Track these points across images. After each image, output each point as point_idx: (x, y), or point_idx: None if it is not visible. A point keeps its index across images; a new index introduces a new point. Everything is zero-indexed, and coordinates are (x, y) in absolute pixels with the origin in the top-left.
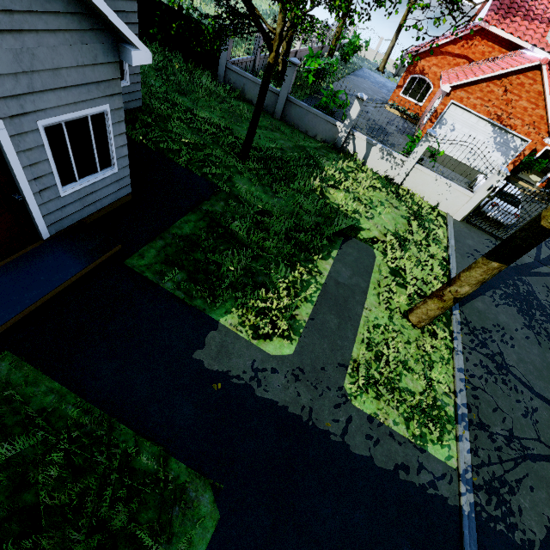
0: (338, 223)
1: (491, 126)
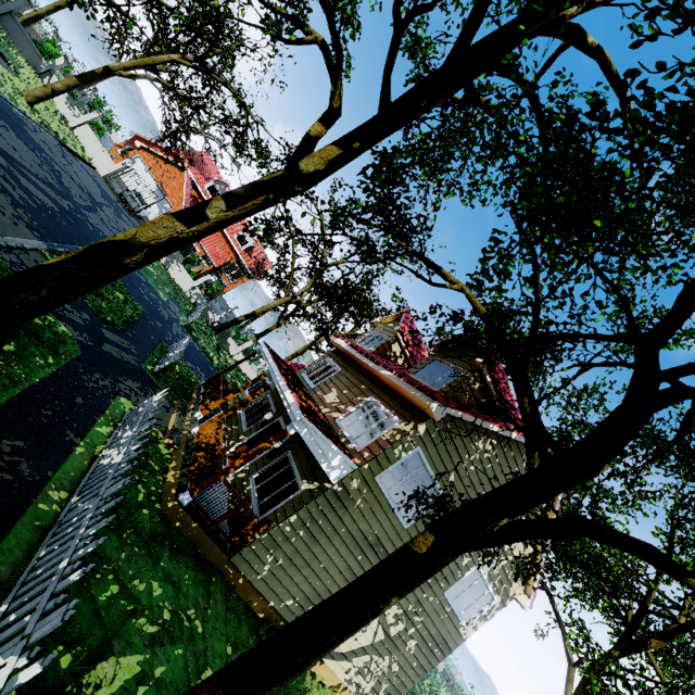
0: (4, 51)
1: (157, 187)
